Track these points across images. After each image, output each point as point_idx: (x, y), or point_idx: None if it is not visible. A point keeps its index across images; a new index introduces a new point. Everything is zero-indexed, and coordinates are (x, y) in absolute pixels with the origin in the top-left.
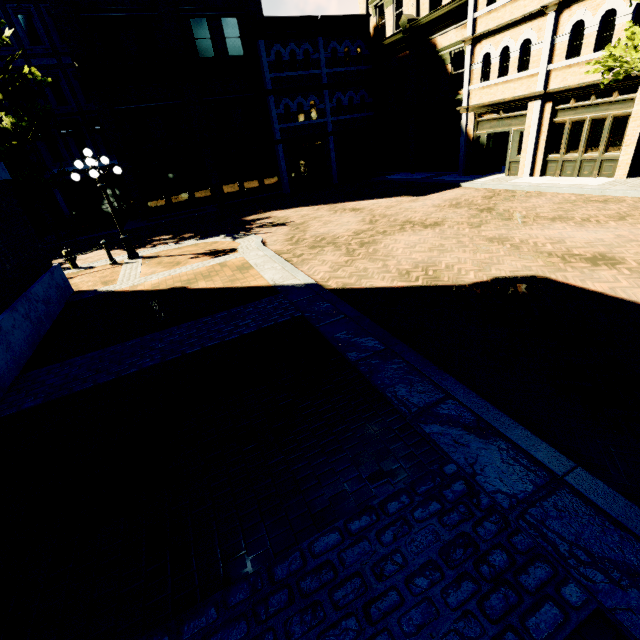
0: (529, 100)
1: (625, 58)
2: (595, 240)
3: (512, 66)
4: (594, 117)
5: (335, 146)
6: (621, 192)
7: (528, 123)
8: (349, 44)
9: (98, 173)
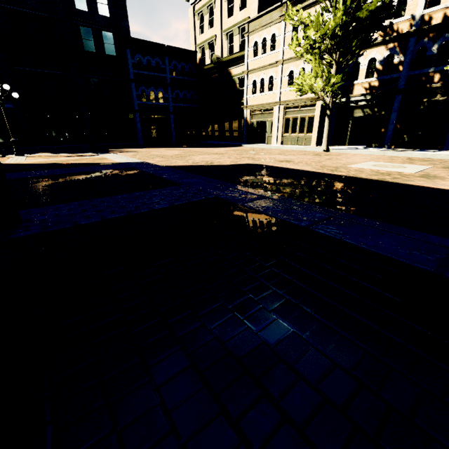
0: (274, 105)
1: None
2: (288, 158)
3: (266, 88)
4: (301, 116)
5: (174, 121)
6: (310, 149)
7: (274, 117)
8: (184, 64)
9: (0, 92)
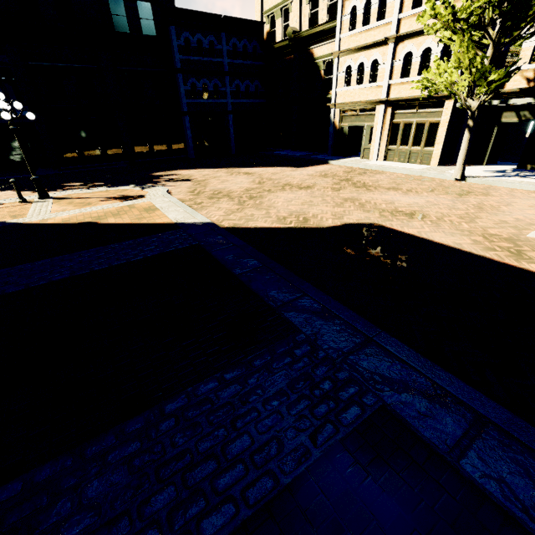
0: (377, 104)
1: (436, 83)
2: (413, 203)
3: (366, 78)
4: (418, 121)
5: (234, 123)
6: (433, 175)
7: (376, 121)
8: (247, 42)
9: (10, 116)
